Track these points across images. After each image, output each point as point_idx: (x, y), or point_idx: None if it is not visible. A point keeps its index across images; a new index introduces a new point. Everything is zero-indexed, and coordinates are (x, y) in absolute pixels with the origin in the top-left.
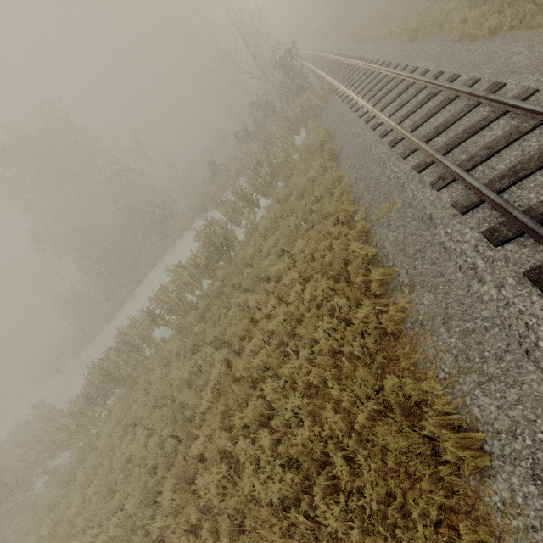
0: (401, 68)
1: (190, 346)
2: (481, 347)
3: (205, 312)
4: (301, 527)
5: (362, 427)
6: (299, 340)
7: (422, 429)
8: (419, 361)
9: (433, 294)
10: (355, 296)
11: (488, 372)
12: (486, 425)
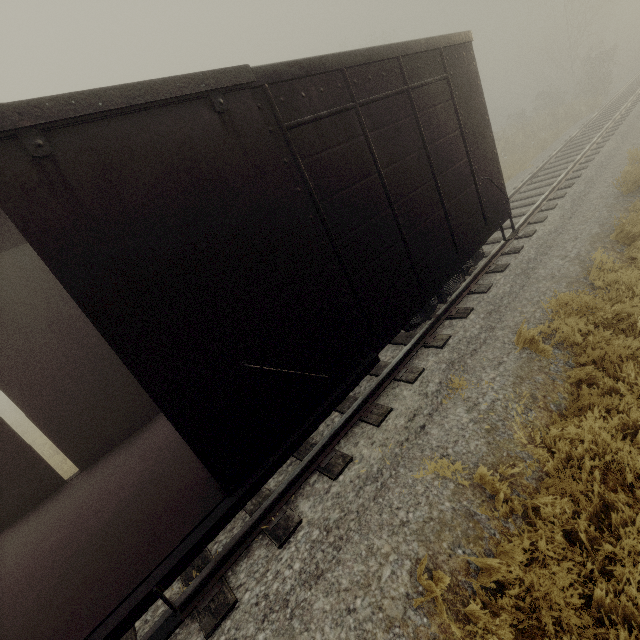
0: (633, 104)
1: None
2: None
3: None
4: None
5: None
6: None
7: None
8: None
9: None
10: None
11: None
12: None
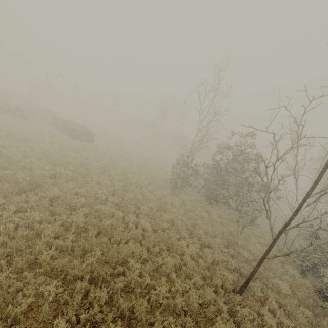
0: None
1: None
2: None
3: None
4: None
5: None
6: None
7: None
8: None
9: None
10: None
11: None
12: None
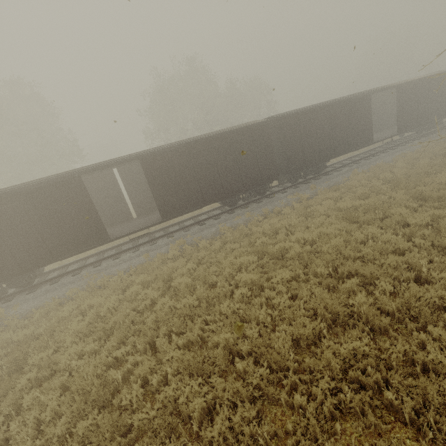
0: None
1: None
2: None
3: None
4: None
5: None
6: None
7: None
8: None
9: None
10: None
11: None
12: None
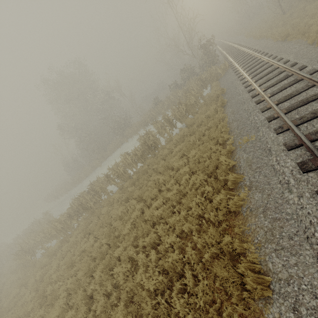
0: (273, 57)
1: (125, 198)
2: (281, 229)
3: (136, 181)
4: (162, 306)
5: (206, 261)
6: (182, 206)
7: (238, 269)
8: (245, 230)
9: (261, 194)
10: (218, 187)
11: (282, 244)
12: (274, 274)
